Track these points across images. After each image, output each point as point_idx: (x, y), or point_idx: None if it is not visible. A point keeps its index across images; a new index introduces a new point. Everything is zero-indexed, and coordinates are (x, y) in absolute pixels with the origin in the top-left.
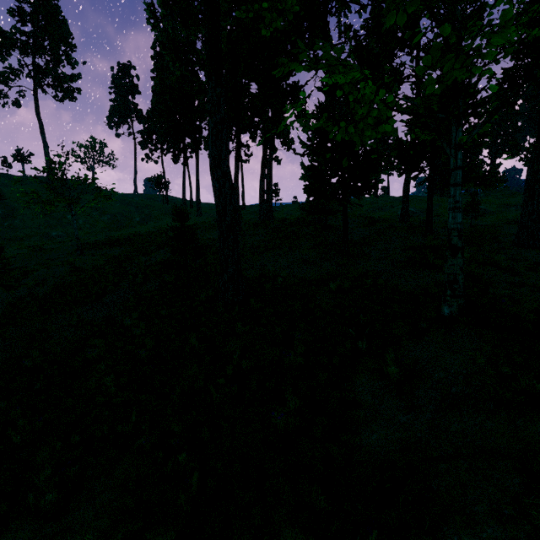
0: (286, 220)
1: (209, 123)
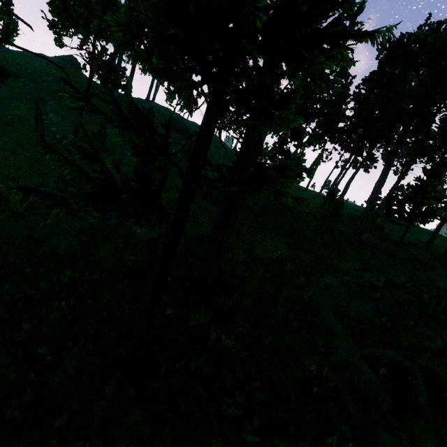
0: (354, 214)
1: (380, 178)
